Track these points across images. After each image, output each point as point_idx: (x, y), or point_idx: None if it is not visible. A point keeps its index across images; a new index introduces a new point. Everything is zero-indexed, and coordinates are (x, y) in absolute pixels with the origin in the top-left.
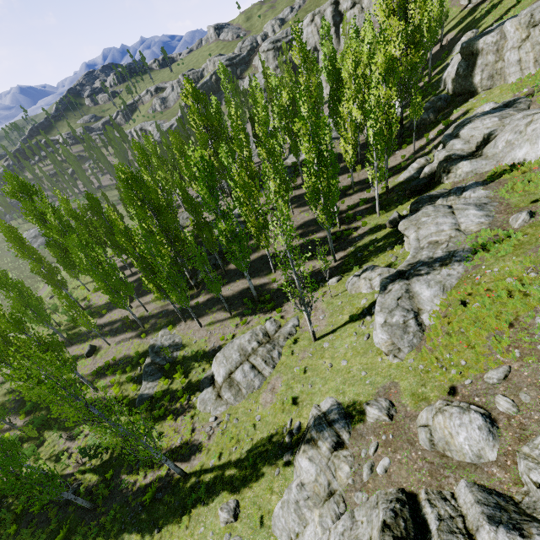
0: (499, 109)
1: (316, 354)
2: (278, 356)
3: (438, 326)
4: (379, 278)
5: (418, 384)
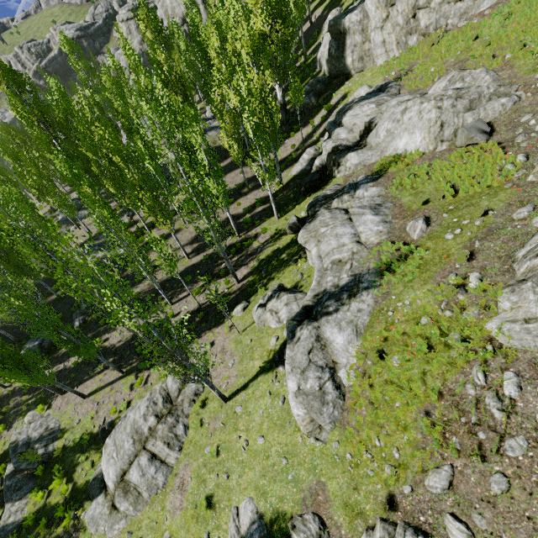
0: (374, 94)
1: (229, 424)
2: (185, 431)
3: (359, 391)
4: (286, 309)
5: (349, 487)
